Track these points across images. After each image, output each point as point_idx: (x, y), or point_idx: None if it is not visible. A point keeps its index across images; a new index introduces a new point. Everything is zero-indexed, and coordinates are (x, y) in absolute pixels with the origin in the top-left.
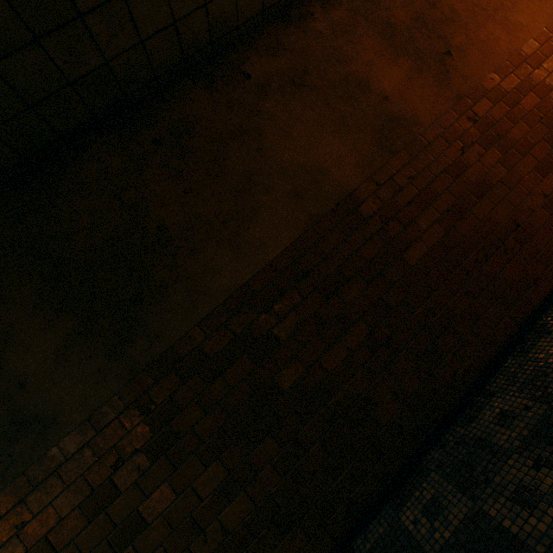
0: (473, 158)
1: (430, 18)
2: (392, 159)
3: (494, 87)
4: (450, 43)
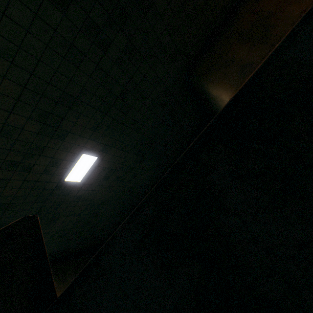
0: None
1: None
2: None
3: None
4: None
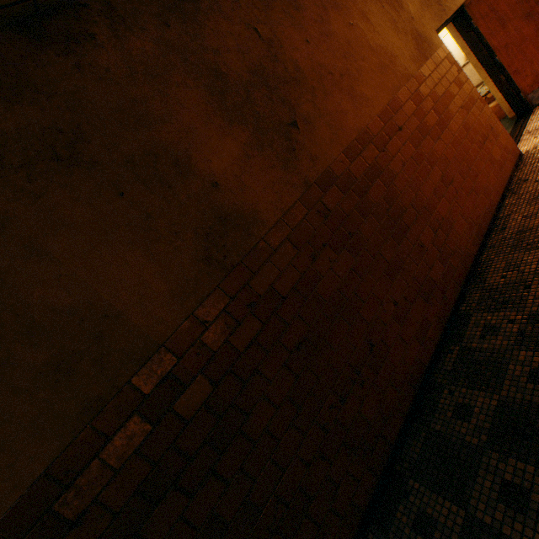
0: (325, 266)
1: (272, 73)
2: (226, 278)
3: (344, 172)
4: (296, 111)
